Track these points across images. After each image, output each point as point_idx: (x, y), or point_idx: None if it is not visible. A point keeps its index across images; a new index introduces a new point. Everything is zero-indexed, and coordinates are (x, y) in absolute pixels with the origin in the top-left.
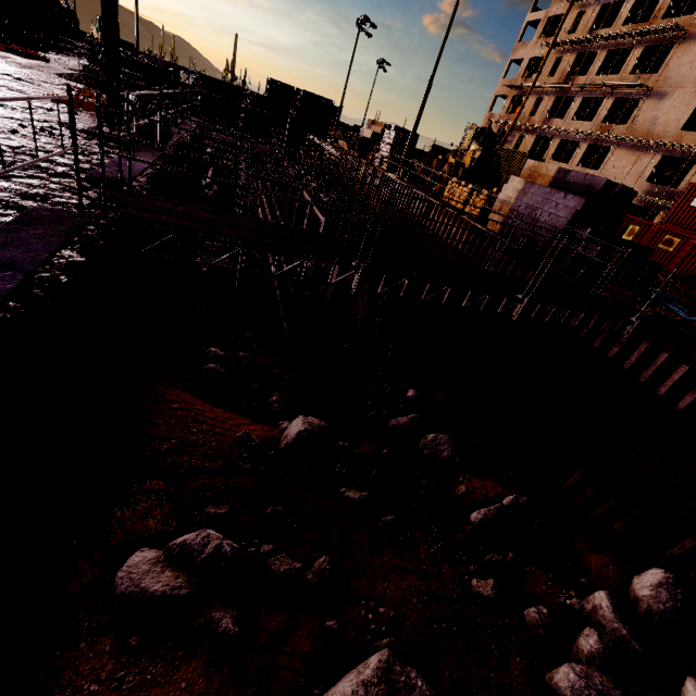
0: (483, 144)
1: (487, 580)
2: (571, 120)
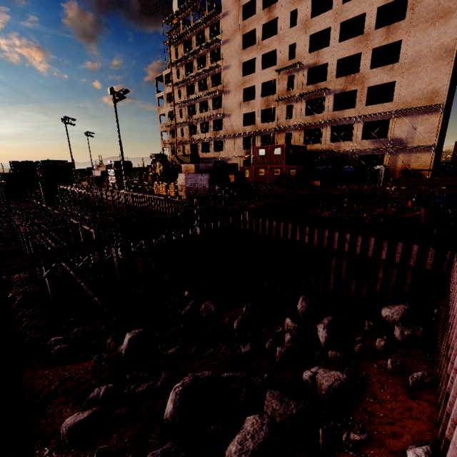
0: (162, 161)
1: (247, 345)
2: (200, 133)
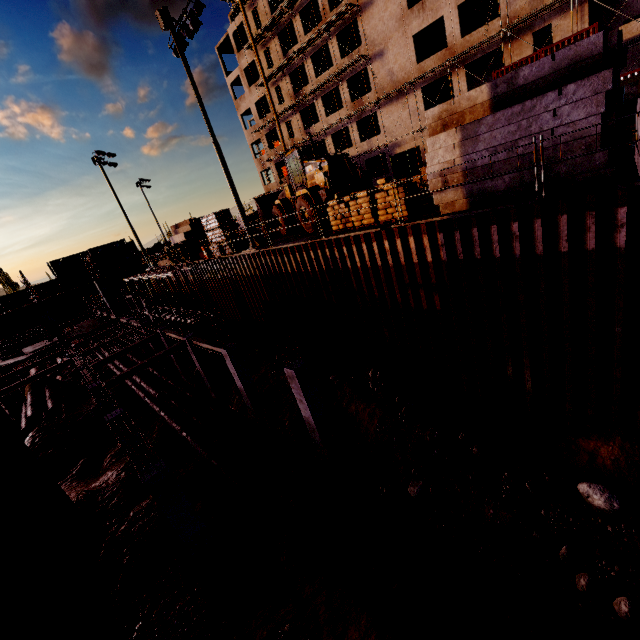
0: (317, 157)
1: None
2: (326, 118)
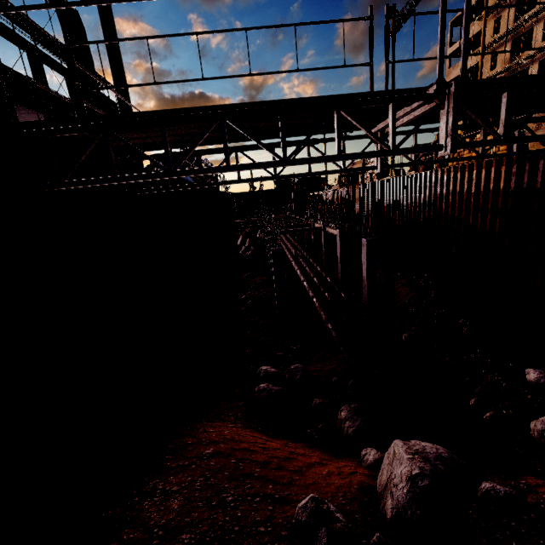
0: None
1: None
2: None
